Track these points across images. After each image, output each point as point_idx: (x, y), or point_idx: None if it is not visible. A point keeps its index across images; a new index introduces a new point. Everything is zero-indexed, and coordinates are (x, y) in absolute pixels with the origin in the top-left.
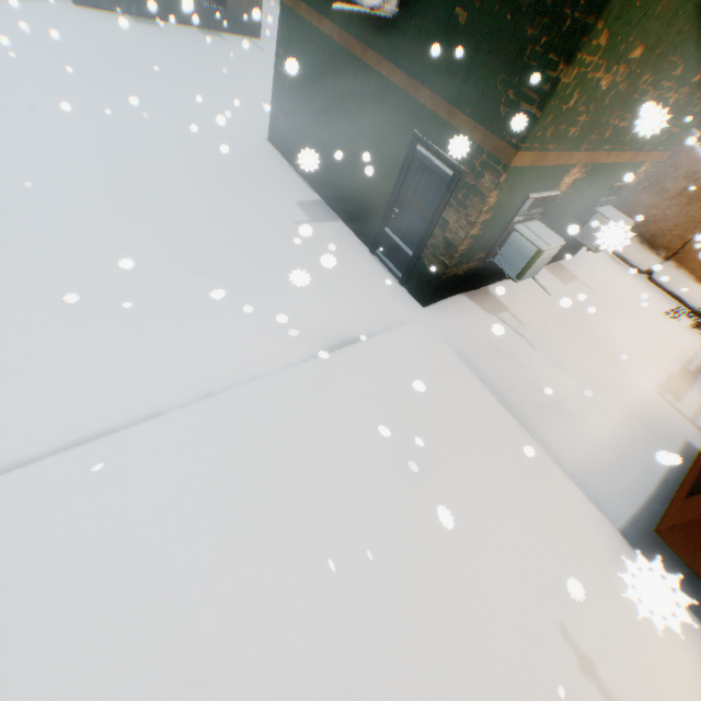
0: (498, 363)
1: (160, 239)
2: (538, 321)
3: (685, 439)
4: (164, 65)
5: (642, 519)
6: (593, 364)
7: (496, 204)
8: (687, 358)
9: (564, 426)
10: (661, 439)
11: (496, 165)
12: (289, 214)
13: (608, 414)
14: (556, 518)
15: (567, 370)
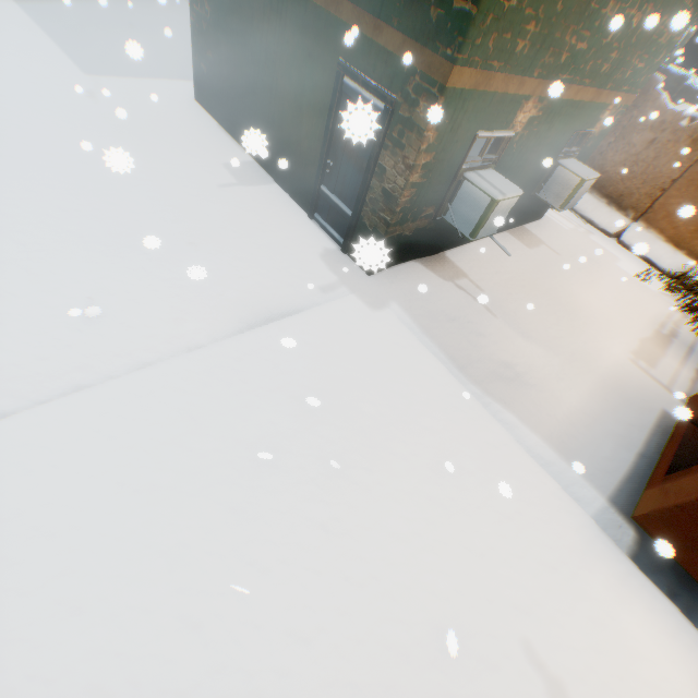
0: (454, 334)
1: (39, 203)
2: (500, 288)
3: (661, 408)
4: (75, 18)
5: (618, 502)
6: (561, 331)
7: (437, 142)
8: (660, 322)
9: (529, 401)
10: (636, 410)
11: (431, 89)
12: (213, 176)
13: (578, 385)
14: (520, 509)
15: (532, 339)
